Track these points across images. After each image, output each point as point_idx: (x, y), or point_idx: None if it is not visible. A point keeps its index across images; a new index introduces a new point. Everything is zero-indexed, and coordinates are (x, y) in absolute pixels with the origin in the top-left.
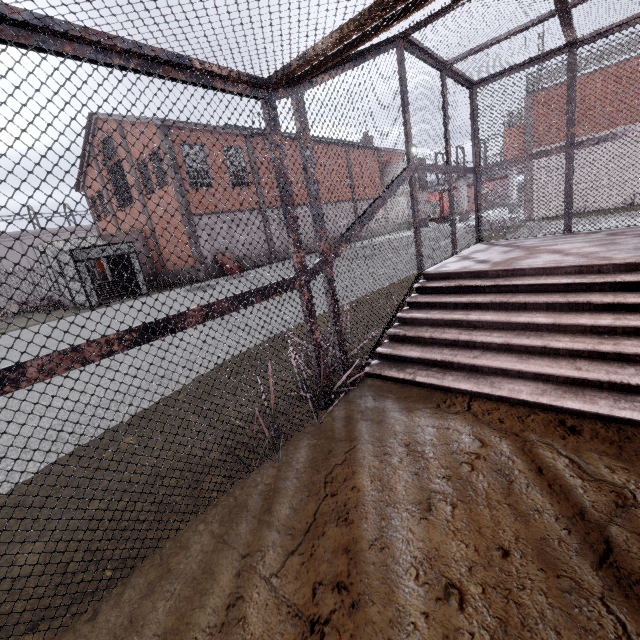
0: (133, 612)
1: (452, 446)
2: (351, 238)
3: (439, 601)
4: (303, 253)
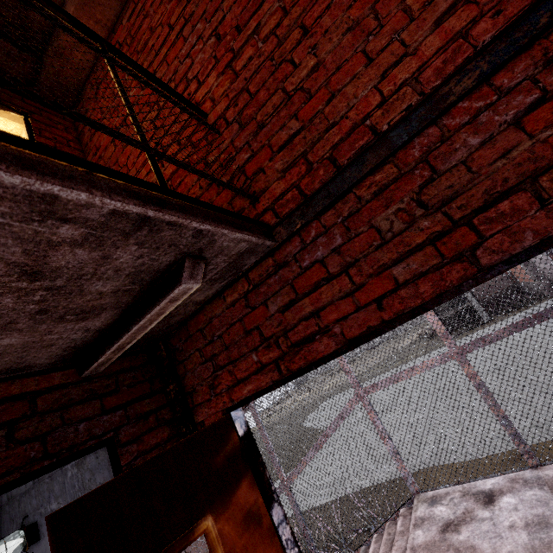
0: None
1: None
2: (300, 469)
3: None
4: None
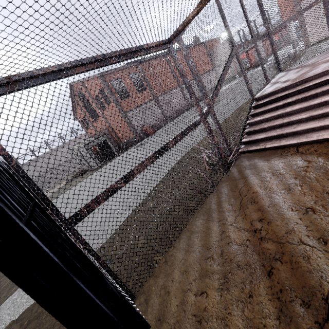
0: (187, 243)
1: (293, 166)
2: (217, 93)
3: (304, 214)
4: (200, 107)
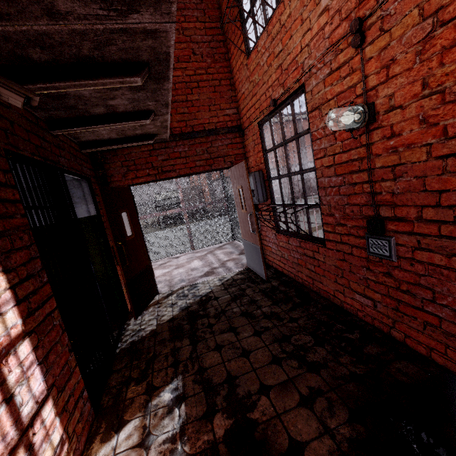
0: None
1: None
2: None
3: None
4: None
